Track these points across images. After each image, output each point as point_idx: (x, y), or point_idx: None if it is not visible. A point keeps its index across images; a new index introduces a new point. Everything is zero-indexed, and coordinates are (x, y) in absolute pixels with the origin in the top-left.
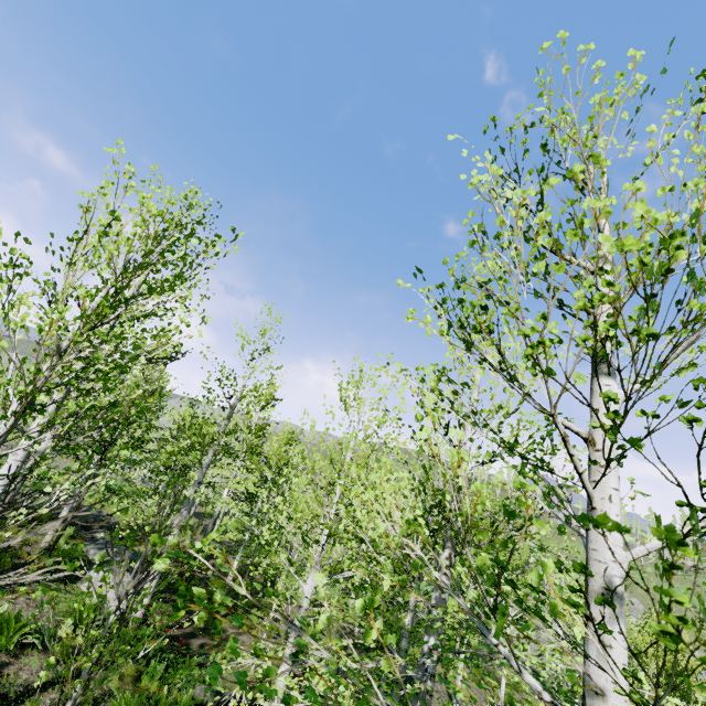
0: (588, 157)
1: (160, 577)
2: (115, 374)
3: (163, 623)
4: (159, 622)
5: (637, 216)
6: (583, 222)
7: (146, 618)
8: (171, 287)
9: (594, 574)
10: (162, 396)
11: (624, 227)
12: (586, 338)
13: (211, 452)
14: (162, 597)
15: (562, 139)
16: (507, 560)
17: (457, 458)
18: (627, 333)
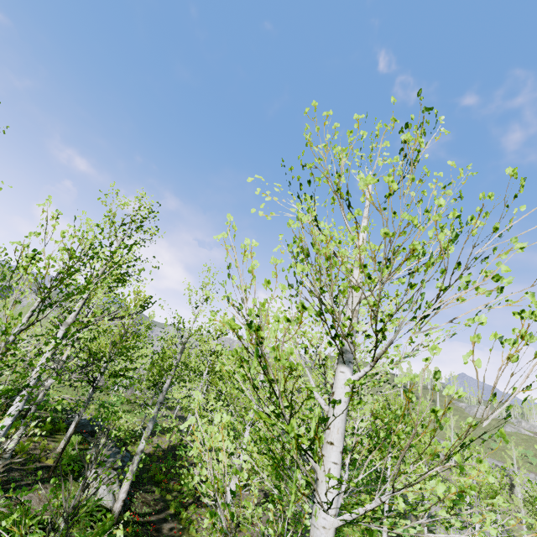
0: (337, 190)
1: (145, 471)
2: (60, 347)
3: (142, 511)
4: (139, 510)
5: (298, 272)
6: (307, 253)
7: (128, 507)
8: (83, 291)
9: (310, 536)
10: (139, 336)
11: (332, 258)
12: (243, 375)
13: (169, 379)
14: (145, 488)
15: (318, 178)
16: (235, 528)
17: (219, 438)
18: (344, 336)
